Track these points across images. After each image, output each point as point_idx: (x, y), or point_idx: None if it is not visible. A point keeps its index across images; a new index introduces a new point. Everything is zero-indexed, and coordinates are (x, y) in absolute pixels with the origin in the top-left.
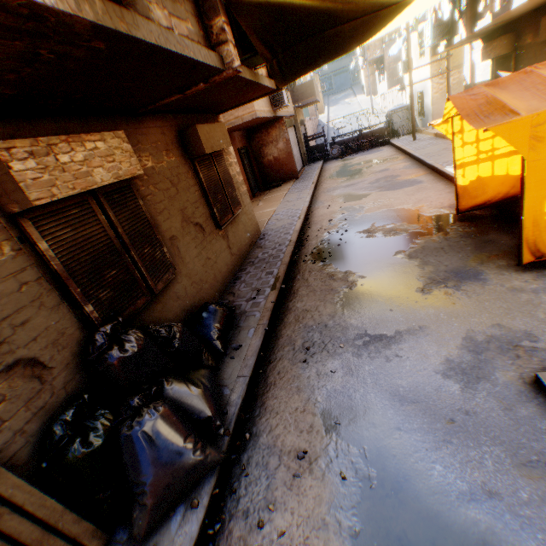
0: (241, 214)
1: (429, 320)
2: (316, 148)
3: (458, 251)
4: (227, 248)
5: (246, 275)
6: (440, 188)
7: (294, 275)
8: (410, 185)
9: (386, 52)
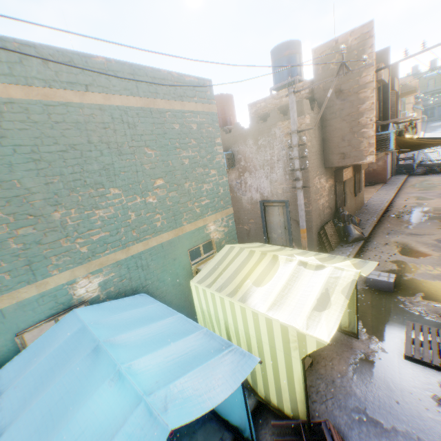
0: (360, 194)
1: (436, 234)
2: (404, 165)
3: None
4: (354, 204)
5: (360, 216)
6: None
7: (382, 219)
8: None
9: None
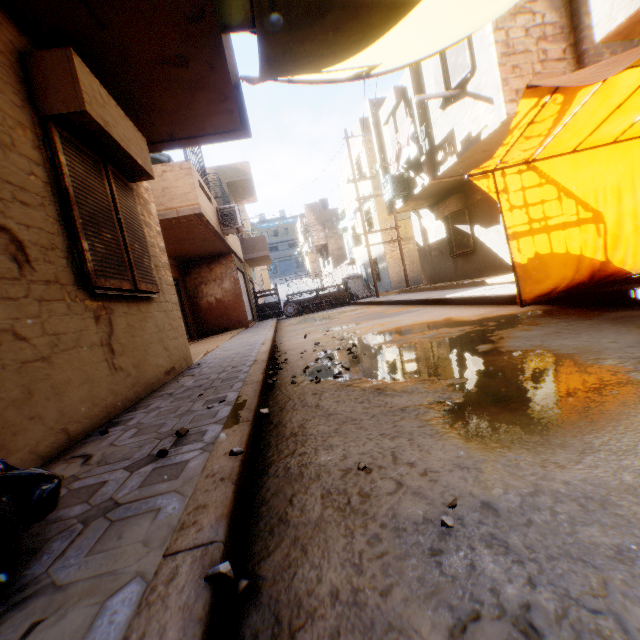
0: (157, 308)
1: None
2: (268, 305)
3: (594, 329)
4: (103, 346)
5: (148, 414)
6: (452, 308)
7: (280, 403)
8: (409, 312)
9: (329, 240)
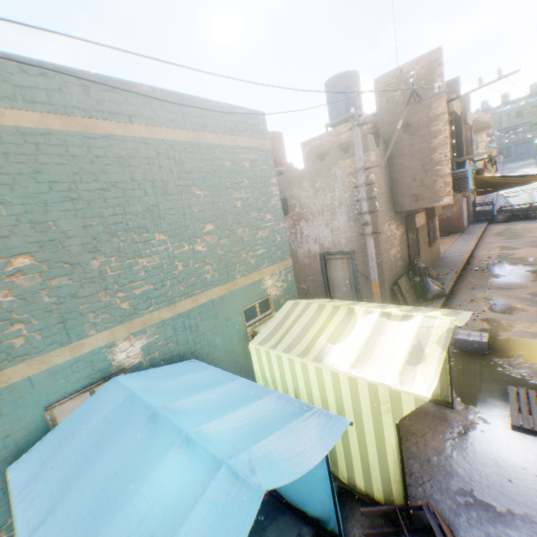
0: (435, 244)
1: (529, 286)
2: (482, 212)
3: None
4: (429, 256)
5: (437, 270)
6: None
7: (464, 273)
8: None
9: None
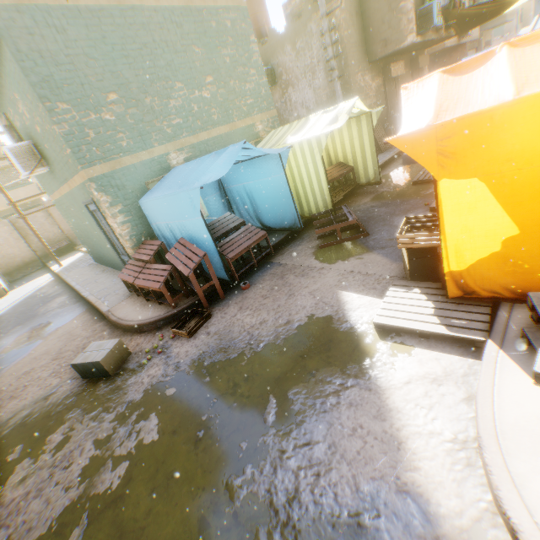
0: None
1: None
2: None
3: None
4: None
5: None
6: None
7: None
8: None
9: None
